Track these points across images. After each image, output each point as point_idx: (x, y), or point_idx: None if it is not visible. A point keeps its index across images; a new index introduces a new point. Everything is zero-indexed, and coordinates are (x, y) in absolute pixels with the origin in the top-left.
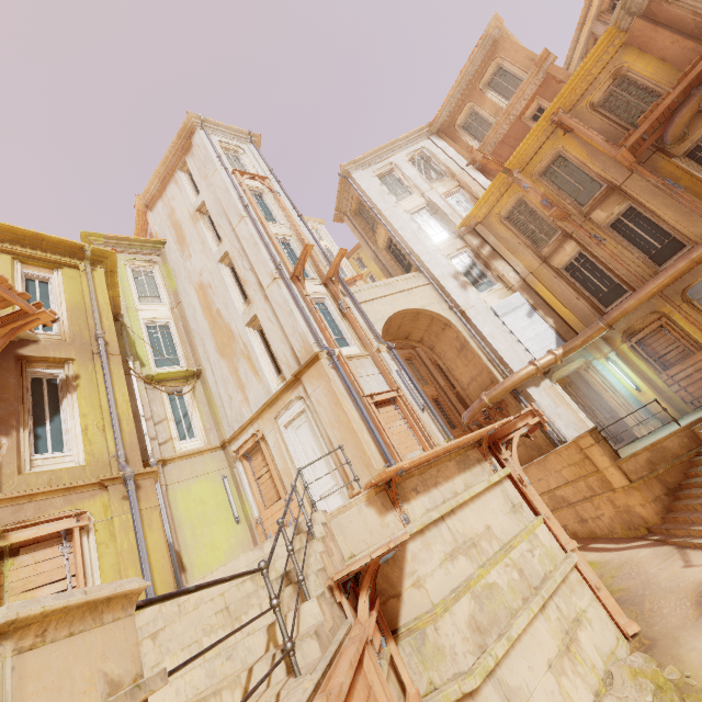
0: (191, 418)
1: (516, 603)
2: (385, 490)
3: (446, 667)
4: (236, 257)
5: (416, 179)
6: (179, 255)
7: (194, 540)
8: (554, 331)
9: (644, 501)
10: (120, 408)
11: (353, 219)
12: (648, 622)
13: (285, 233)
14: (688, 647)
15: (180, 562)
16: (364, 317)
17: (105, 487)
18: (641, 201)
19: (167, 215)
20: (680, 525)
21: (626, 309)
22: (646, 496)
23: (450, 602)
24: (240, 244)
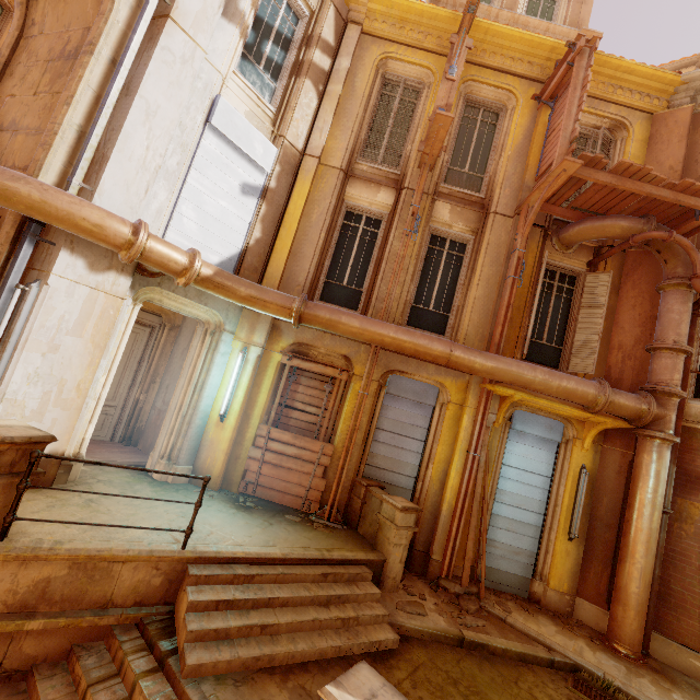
0: None
1: None
2: None
3: None
4: None
5: None
6: None
7: None
8: (242, 247)
9: None
10: None
11: None
12: None
13: None
14: None
15: None
16: None
17: None
18: (482, 250)
19: None
20: None
21: (340, 324)
22: None
23: None
24: None
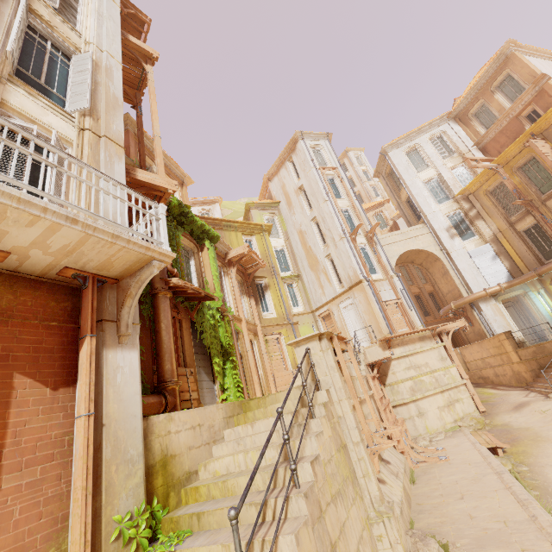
0: (297, 297)
1: (430, 388)
2: (386, 343)
3: (399, 396)
4: (320, 221)
5: (432, 157)
6: (288, 211)
7: None
8: (507, 271)
9: (526, 370)
10: (283, 297)
11: (386, 179)
12: (492, 410)
13: (346, 205)
14: (499, 416)
15: None
16: (386, 258)
17: (285, 326)
18: None
19: (280, 187)
20: (537, 383)
21: (551, 268)
22: (527, 368)
23: (404, 380)
24: (323, 214)
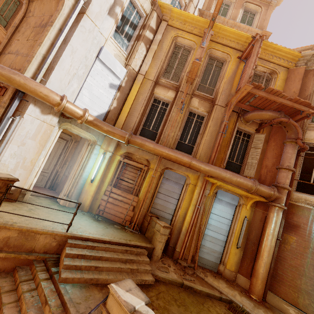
0: None
1: None
2: None
3: None
4: None
5: None
6: None
7: None
8: (108, 110)
9: None
10: None
11: None
12: None
13: None
14: None
15: None
16: None
17: None
18: (210, 120)
19: None
20: None
21: (145, 145)
22: None
23: None
24: None
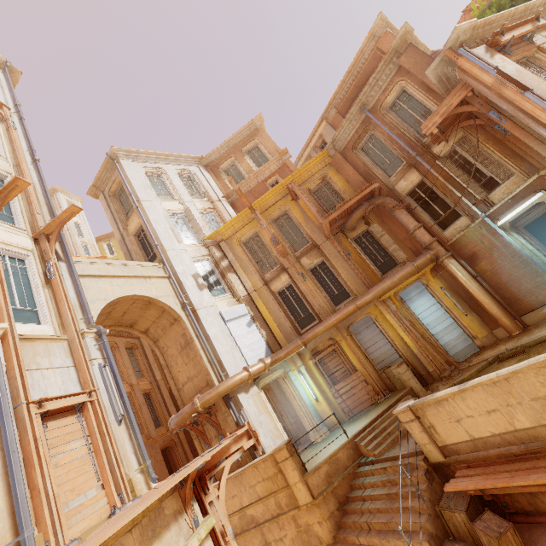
0: None
1: None
2: None
3: None
4: None
5: (180, 189)
6: None
7: None
8: (265, 342)
9: (322, 519)
10: None
11: (109, 199)
12: None
13: (2, 166)
14: None
15: None
16: (78, 290)
17: None
18: (330, 259)
19: None
20: None
21: (317, 333)
22: (324, 513)
23: None
24: None
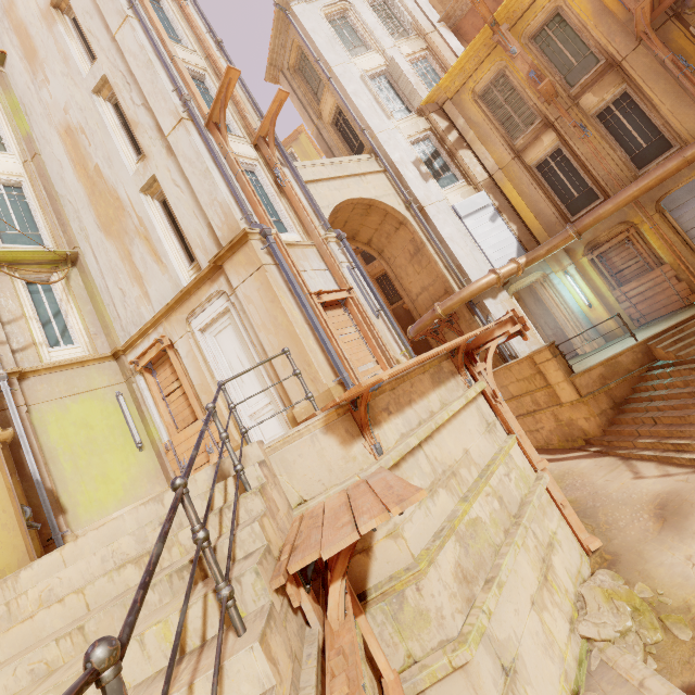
0: (66, 318)
1: (498, 538)
2: (350, 412)
3: (431, 635)
4: (119, 84)
5: (376, 29)
6: (28, 78)
7: (77, 473)
8: (516, 239)
9: (589, 415)
10: None
11: (292, 79)
12: (607, 536)
13: (197, 62)
14: (655, 562)
15: (55, 502)
16: (308, 196)
17: None
18: (640, 84)
19: (2, 10)
20: (625, 438)
21: (601, 216)
22: (593, 410)
23: (435, 552)
24: (125, 63)
